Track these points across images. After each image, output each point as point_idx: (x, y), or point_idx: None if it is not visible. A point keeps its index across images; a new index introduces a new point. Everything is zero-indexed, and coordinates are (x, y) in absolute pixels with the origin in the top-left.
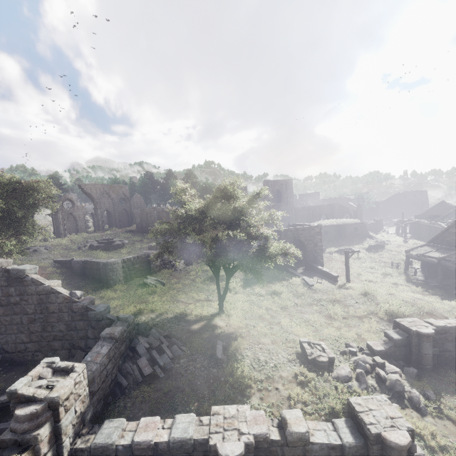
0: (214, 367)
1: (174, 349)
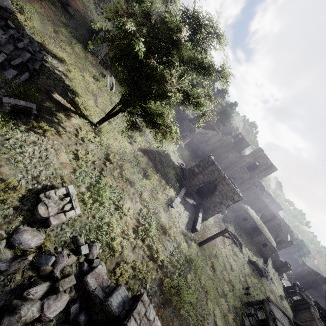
0: None
1: (11, 71)
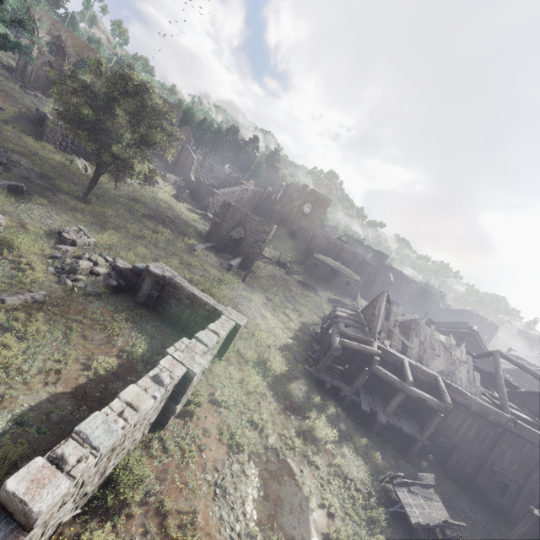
0: None
1: None
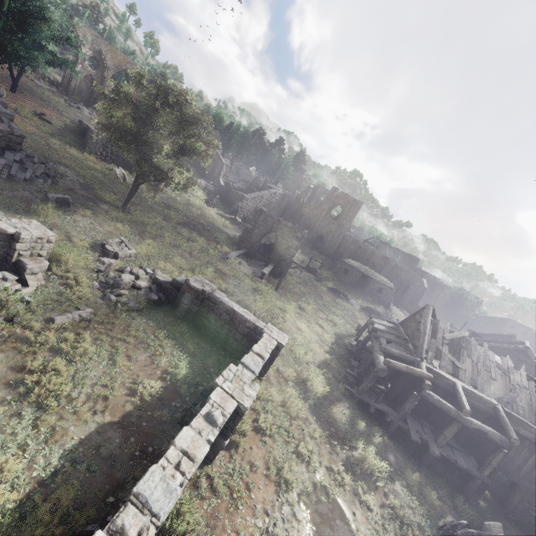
0: (42, 200)
1: (39, 181)
